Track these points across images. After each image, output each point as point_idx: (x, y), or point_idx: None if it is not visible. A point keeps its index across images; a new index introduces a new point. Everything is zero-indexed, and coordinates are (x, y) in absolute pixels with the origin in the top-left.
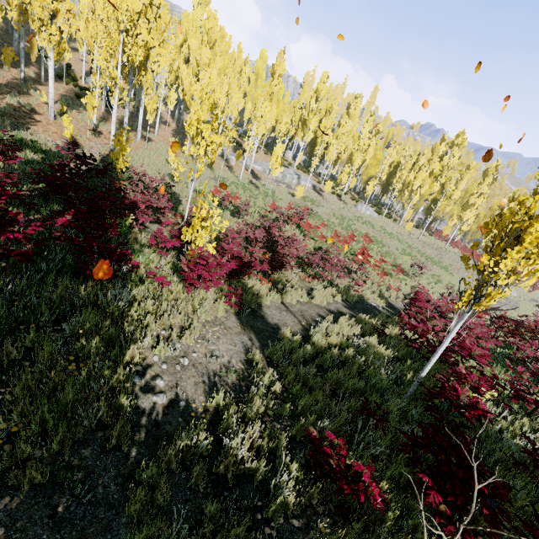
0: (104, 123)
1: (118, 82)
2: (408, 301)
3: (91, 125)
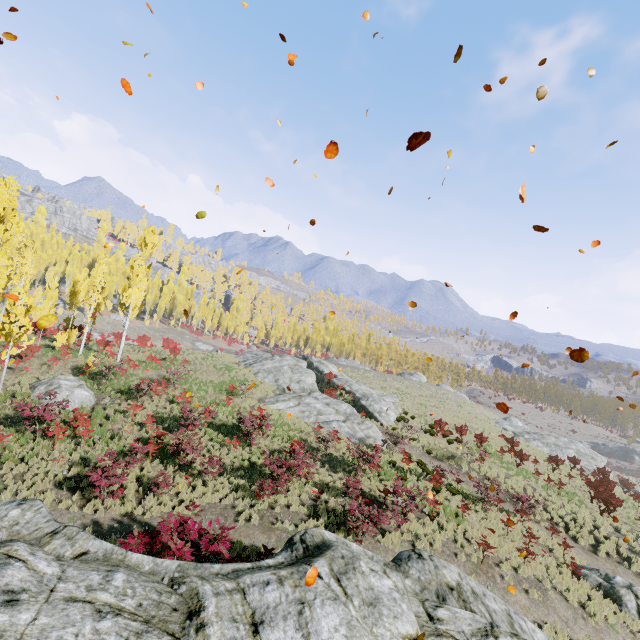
0: None
1: None
2: None
3: None
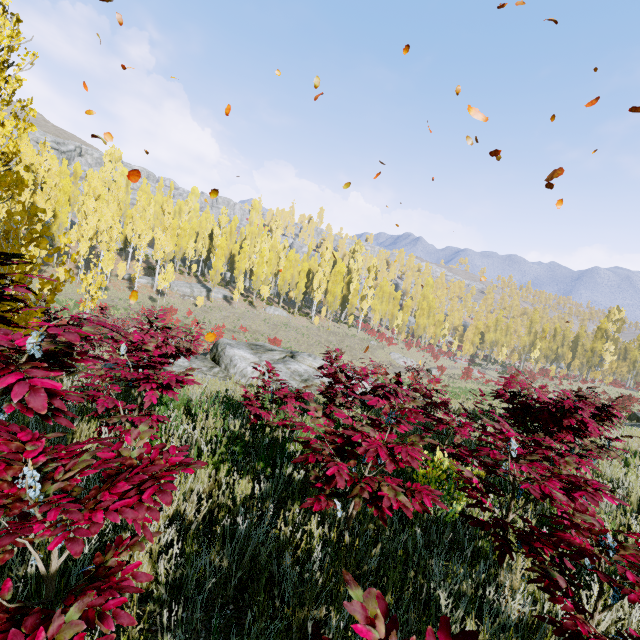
0: None
1: None
2: None
3: None
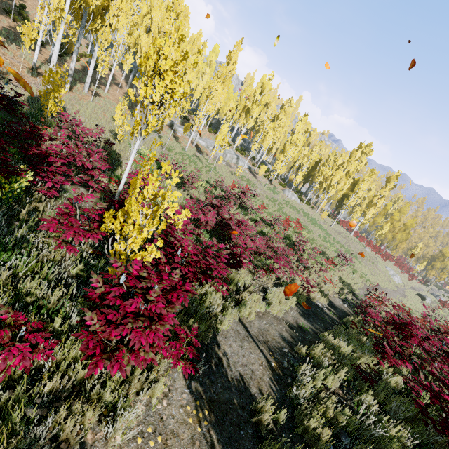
0: (48, 66)
1: (64, 16)
2: (344, 297)
3: (31, 64)
